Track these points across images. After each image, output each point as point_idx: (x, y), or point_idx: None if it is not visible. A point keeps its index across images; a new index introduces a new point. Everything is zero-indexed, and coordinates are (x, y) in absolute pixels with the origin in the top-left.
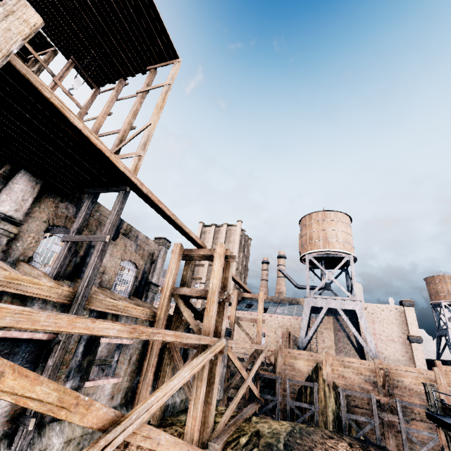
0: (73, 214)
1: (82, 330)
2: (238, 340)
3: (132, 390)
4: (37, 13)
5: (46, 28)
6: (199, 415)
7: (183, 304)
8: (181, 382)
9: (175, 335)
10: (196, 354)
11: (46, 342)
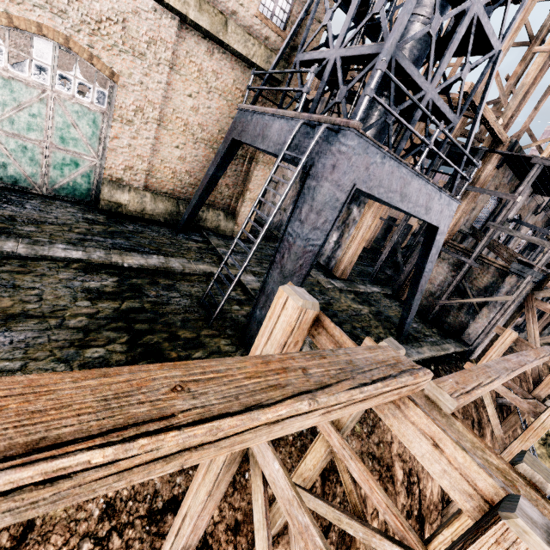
0: (527, 203)
1: None
2: None
3: None
4: None
5: None
6: None
7: None
8: None
9: None
10: None
11: None
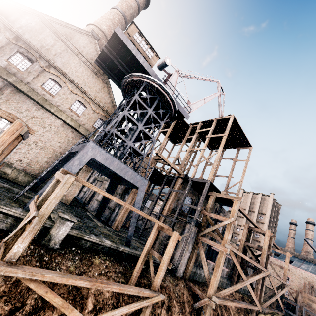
0: None
1: (245, 258)
2: None
3: (230, 275)
4: (200, 135)
5: (201, 137)
6: (258, 294)
7: (249, 250)
8: (257, 278)
9: (256, 264)
10: (256, 272)
11: (217, 252)
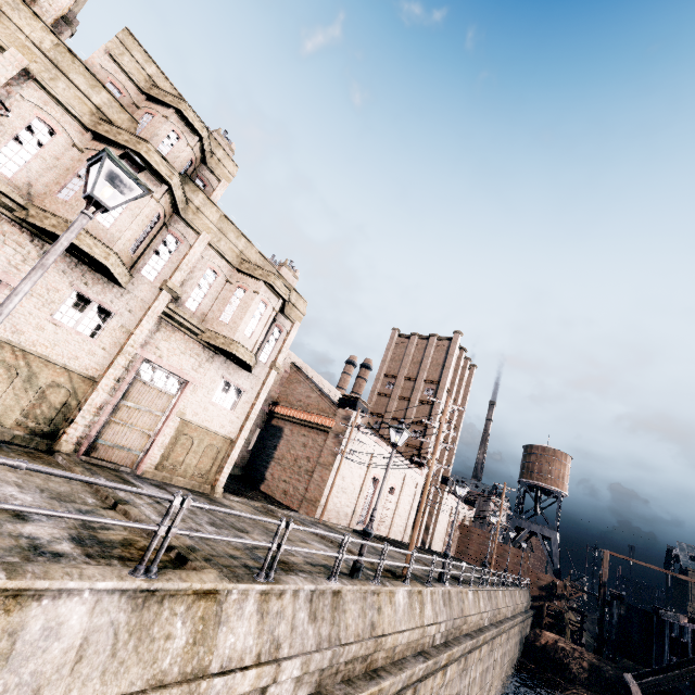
0: None
1: None
2: (442, 531)
3: None
4: None
5: None
6: None
7: None
8: None
9: None
10: None
11: None
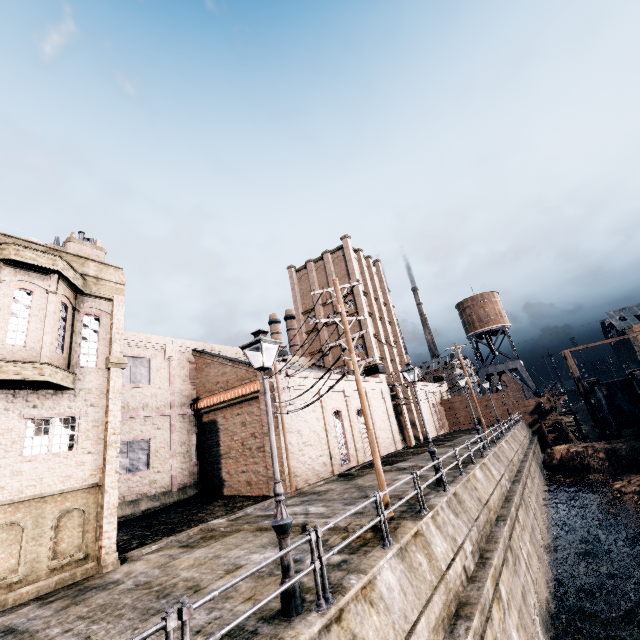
0: None
1: None
2: (428, 417)
3: None
4: None
5: None
6: None
7: None
8: None
9: None
10: None
11: None
